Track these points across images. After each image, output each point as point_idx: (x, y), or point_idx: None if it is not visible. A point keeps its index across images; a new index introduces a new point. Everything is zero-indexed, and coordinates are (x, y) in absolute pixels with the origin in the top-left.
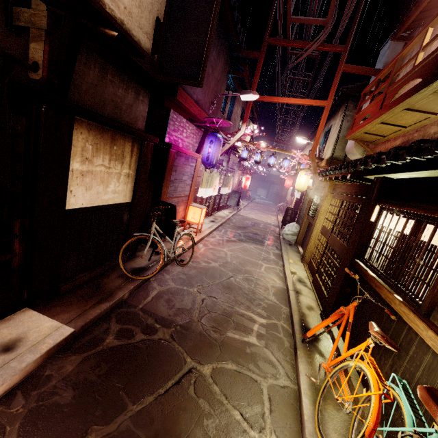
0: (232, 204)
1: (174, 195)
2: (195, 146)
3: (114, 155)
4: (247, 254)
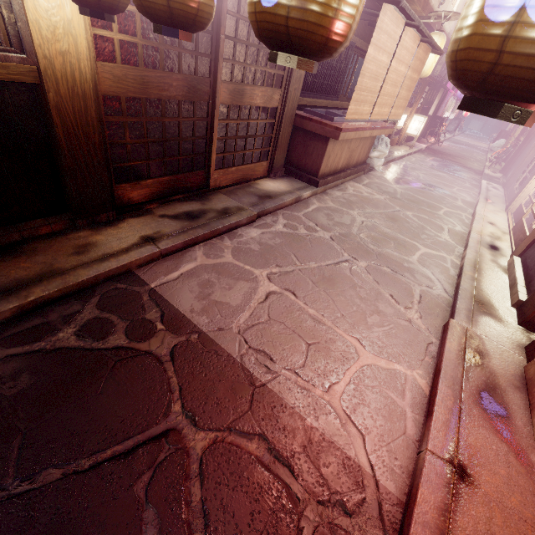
0: (450, 130)
1: (437, 115)
2: (451, 86)
3: (438, 97)
4: (465, 151)
